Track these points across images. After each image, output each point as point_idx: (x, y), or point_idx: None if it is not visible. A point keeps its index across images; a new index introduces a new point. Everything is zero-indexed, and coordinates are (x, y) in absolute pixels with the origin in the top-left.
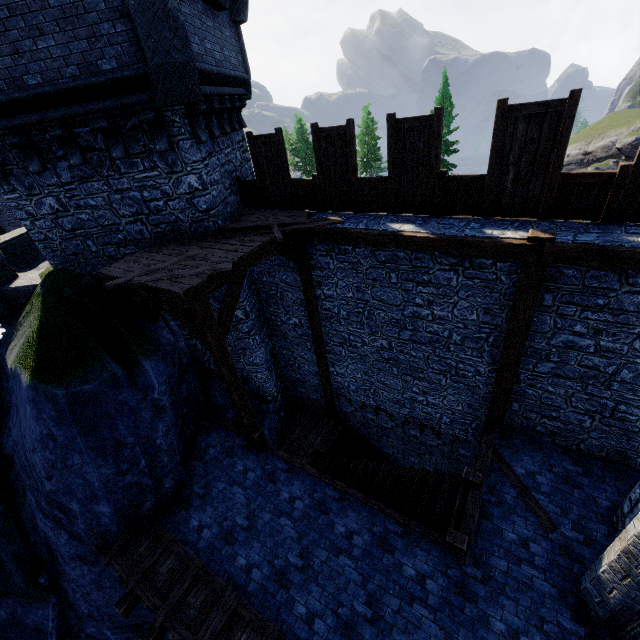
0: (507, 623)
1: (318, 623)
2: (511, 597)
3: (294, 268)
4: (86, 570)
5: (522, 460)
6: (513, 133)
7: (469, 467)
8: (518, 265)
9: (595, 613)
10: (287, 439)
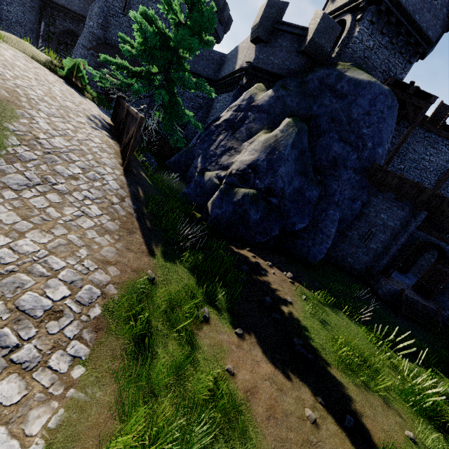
0: None
1: None
2: None
3: None
4: (352, 177)
5: None
6: None
7: None
8: None
9: None
10: None
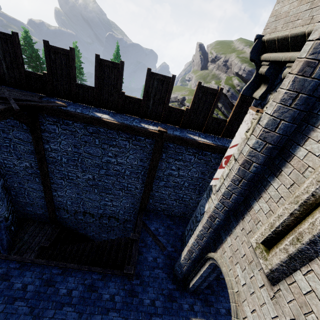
0: (150, 298)
1: None
2: (151, 286)
3: (27, 129)
4: None
5: (153, 224)
6: (153, 84)
7: (131, 232)
8: (154, 141)
9: (179, 277)
10: (17, 245)
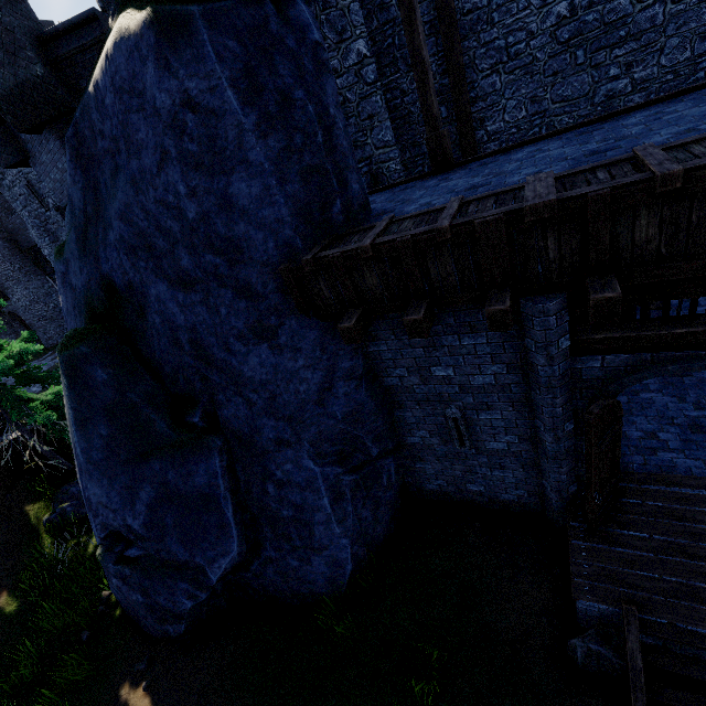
0: None
1: (705, 126)
2: None
3: None
4: (264, 351)
5: None
6: None
7: None
8: None
9: None
10: None
